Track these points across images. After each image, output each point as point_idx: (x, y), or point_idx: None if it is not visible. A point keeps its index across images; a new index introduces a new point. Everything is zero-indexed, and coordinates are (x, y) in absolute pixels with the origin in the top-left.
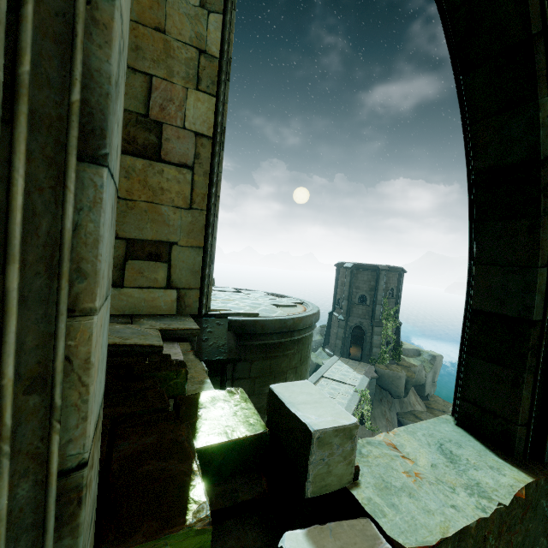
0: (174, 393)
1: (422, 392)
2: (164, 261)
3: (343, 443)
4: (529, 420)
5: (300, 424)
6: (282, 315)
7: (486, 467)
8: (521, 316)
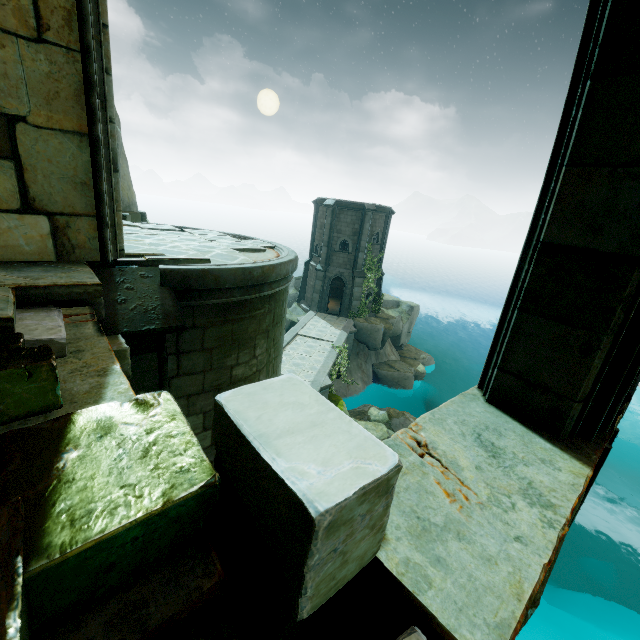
0: (32, 407)
1: (397, 343)
2: (4, 156)
3: (373, 506)
4: (590, 395)
5: (285, 491)
6: (245, 262)
7: (537, 461)
8: (623, 251)
